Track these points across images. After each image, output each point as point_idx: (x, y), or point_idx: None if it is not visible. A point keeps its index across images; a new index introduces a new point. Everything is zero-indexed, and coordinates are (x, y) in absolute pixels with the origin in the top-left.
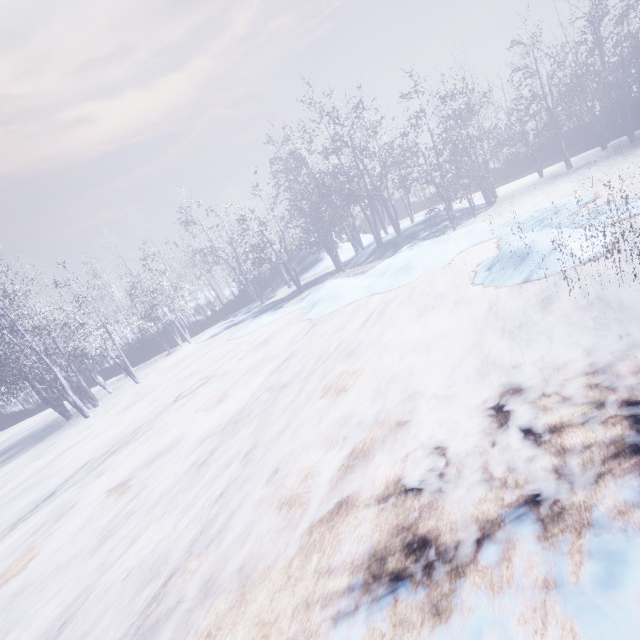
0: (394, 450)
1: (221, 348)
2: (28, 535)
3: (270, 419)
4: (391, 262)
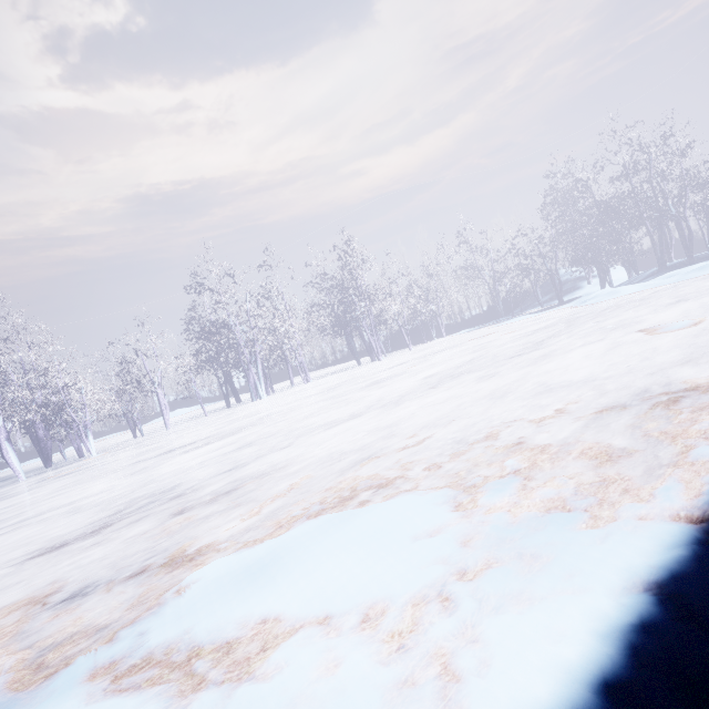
0: (695, 300)
1: (487, 330)
2: (405, 367)
3: (576, 322)
4: (680, 270)
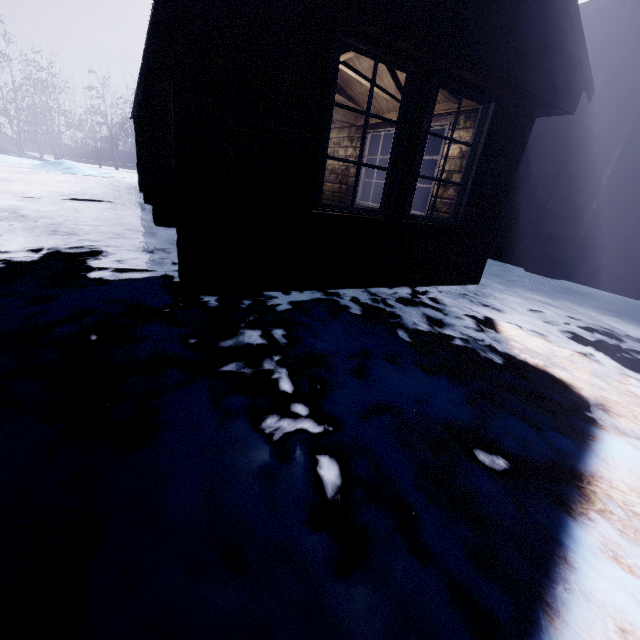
0: None
1: None
2: None
3: None
4: None
